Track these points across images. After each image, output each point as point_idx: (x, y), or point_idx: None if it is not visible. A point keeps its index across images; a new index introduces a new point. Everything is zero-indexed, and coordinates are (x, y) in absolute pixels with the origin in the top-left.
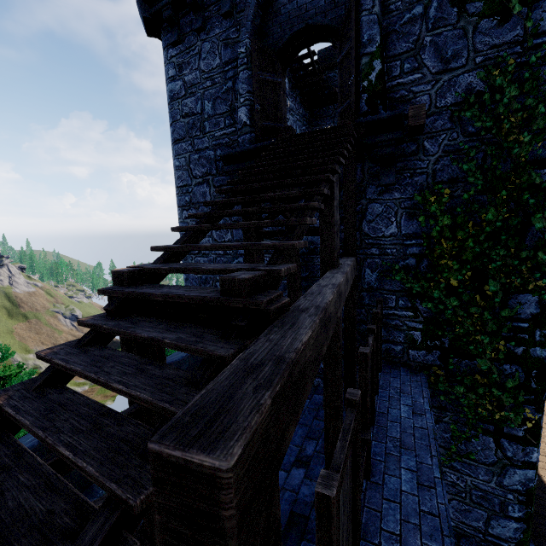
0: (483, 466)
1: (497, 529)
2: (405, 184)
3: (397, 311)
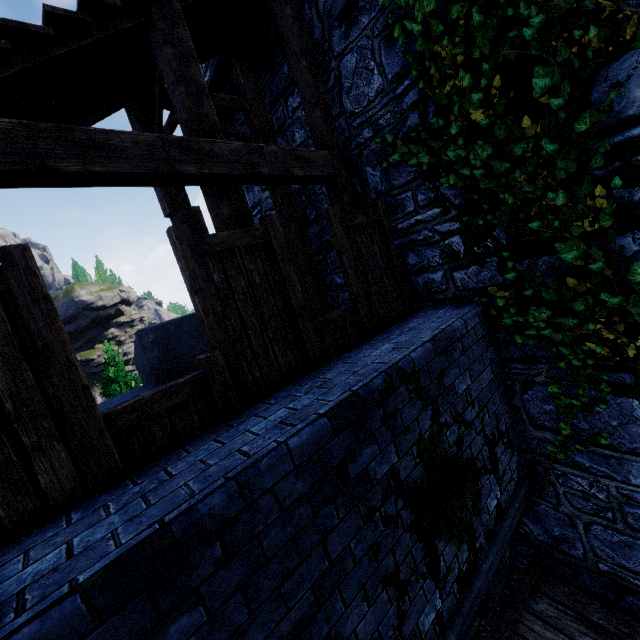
0: (632, 457)
1: None
2: None
3: (419, 216)
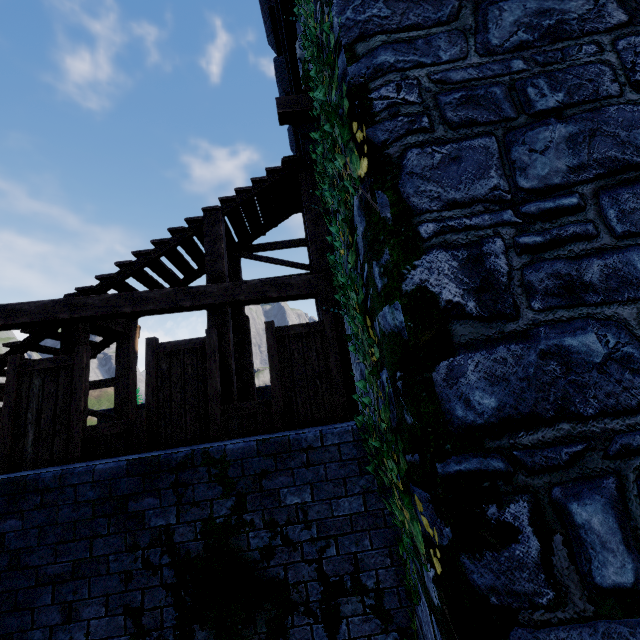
0: None
1: None
2: None
3: None
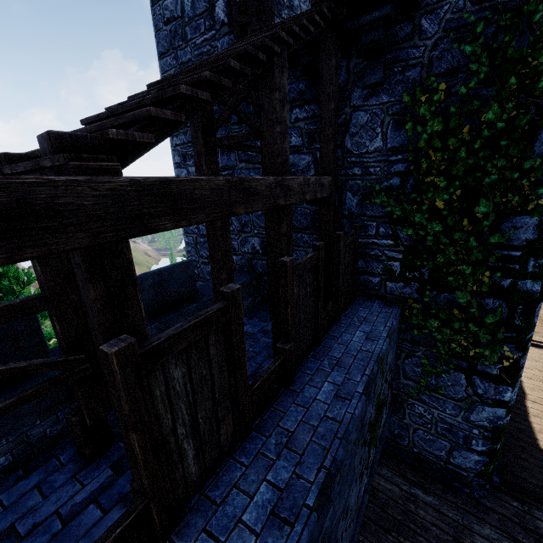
0: (451, 401)
1: (459, 459)
2: (395, 83)
3: (377, 240)
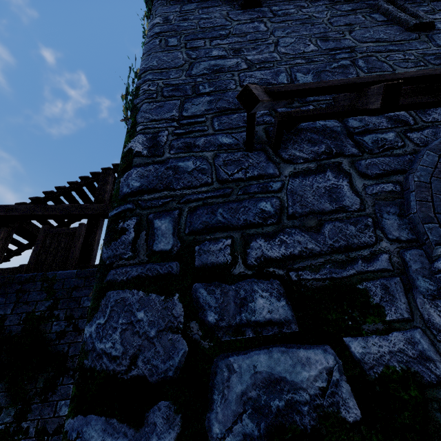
0: None
1: None
2: None
3: None
